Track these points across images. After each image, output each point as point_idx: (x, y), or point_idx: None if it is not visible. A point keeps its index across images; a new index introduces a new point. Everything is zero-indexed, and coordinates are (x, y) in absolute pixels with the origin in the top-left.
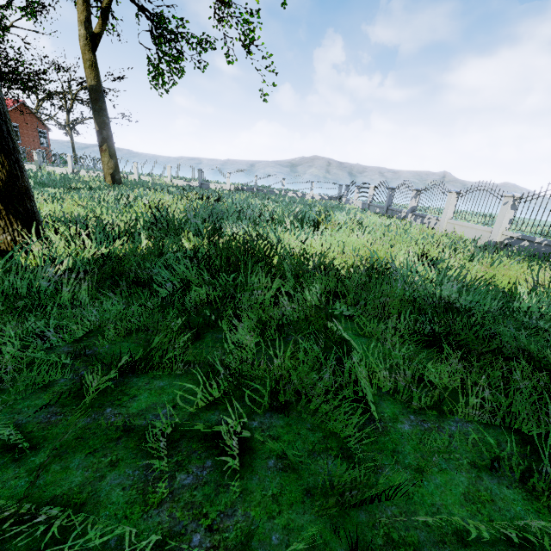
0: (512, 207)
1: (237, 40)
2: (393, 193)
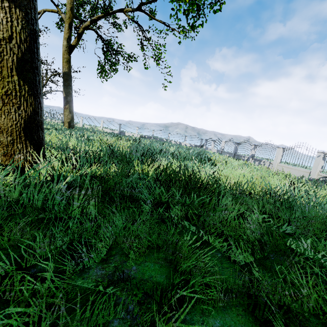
0: (323, 158)
1: (151, 57)
2: (237, 145)
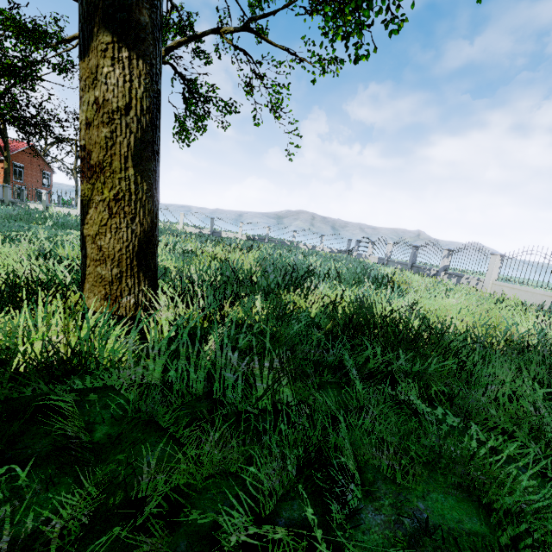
0: None
1: (265, 106)
2: (417, 251)
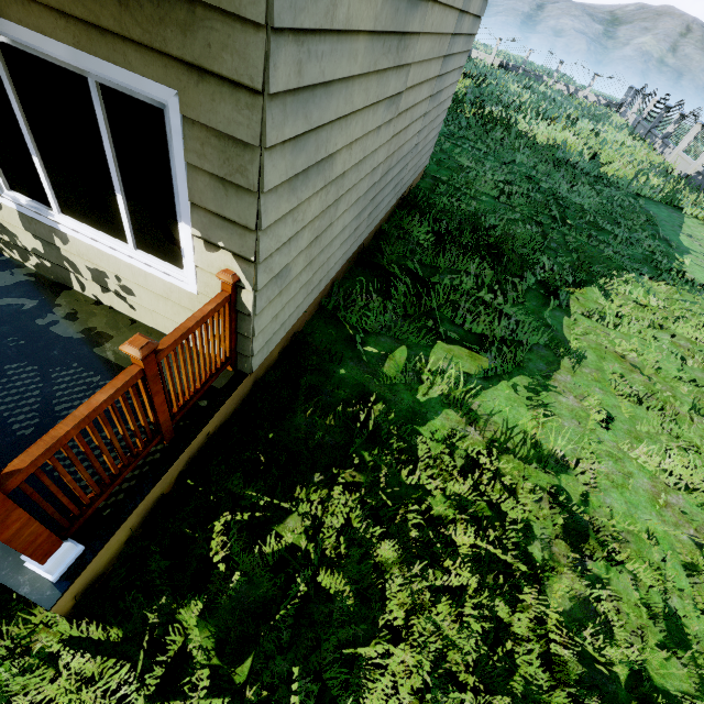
0: None
1: None
2: (665, 113)
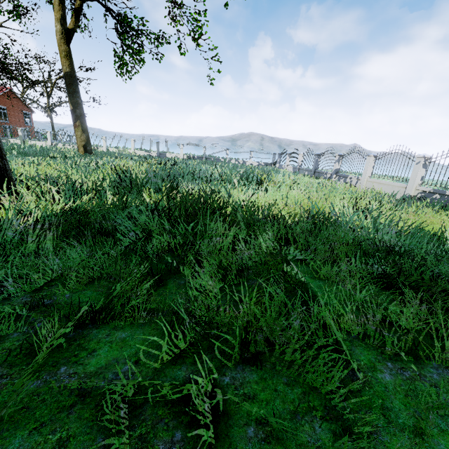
0: (424, 166)
1: (187, 35)
2: (319, 158)
